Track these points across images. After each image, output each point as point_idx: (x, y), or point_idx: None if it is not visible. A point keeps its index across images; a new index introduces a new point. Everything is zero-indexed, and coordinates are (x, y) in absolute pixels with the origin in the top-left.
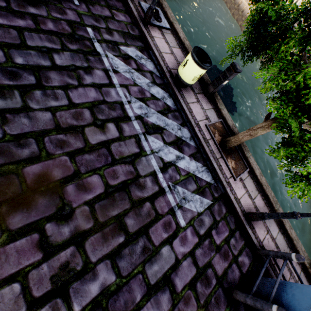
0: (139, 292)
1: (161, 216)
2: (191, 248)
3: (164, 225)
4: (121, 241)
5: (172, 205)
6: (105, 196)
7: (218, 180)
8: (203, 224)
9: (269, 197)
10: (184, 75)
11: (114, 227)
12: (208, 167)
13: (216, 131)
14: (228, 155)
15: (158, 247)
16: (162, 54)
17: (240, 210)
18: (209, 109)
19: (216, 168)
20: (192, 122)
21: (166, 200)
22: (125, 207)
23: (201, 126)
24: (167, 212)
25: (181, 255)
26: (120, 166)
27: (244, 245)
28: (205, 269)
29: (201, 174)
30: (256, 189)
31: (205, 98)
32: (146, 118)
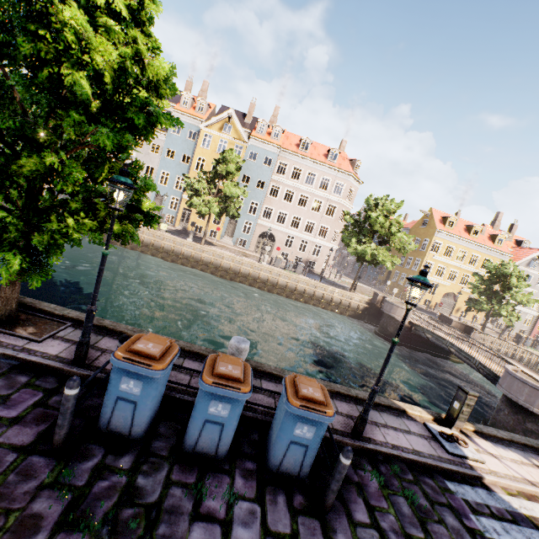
0: None
1: None
2: None
3: None
4: None
5: None
6: None
7: None
8: None
9: (125, 331)
10: None
11: None
12: None
13: None
14: (15, 326)
15: None
16: None
17: (63, 363)
18: None
19: None
20: None
21: None
22: None
23: None
24: None
25: None
26: None
27: (89, 391)
28: None
29: None
30: (97, 335)
31: None
32: None
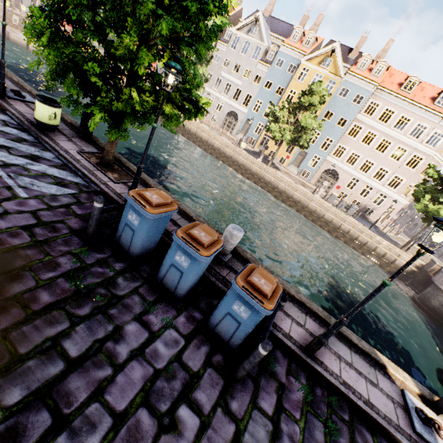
0: None
1: None
2: (33, 209)
3: None
4: None
5: (10, 185)
6: None
7: (92, 183)
8: (58, 200)
9: None
10: (39, 117)
11: None
12: (78, 175)
13: (94, 157)
14: (108, 170)
15: None
16: (23, 113)
17: (120, 199)
18: (87, 147)
19: (87, 173)
20: (56, 148)
21: (2, 181)
22: None
23: (71, 152)
24: (0, 187)
25: (15, 210)
26: None
27: None
28: (53, 223)
29: (66, 177)
30: None
31: (83, 141)
32: None
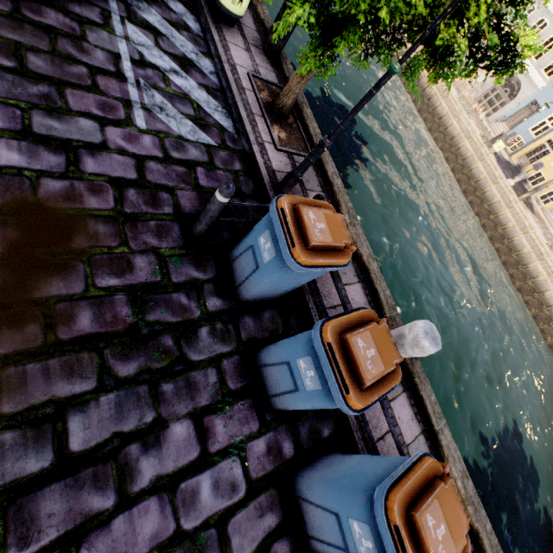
0: (3, 122)
1: (101, 93)
2: (142, 153)
3: (103, 104)
4: (5, 64)
5: (131, 99)
6: (6, 15)
7: (244, 136)
8: (184, 151)
9: (341, 204)
10: None
11: (2, 47)
12: (231, 115)
13: (267, 91)
14: (277, 122)
15: (75, 113)
16: None
17: (270, 181)
18: (266, 69)
19: (244, 117)
20: (221, 56)
21: (124, 88)
22: (37, 45)
23: (239, 71)
24: (117, 97)
25: (116, 146)
26: (55, 12)
27: None
28: (157, 188)
29: (213, 112)
30: (319, 185)
31: (265, 57)
32: (135, 9)
